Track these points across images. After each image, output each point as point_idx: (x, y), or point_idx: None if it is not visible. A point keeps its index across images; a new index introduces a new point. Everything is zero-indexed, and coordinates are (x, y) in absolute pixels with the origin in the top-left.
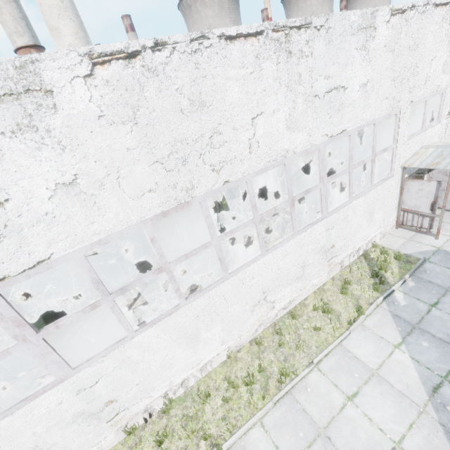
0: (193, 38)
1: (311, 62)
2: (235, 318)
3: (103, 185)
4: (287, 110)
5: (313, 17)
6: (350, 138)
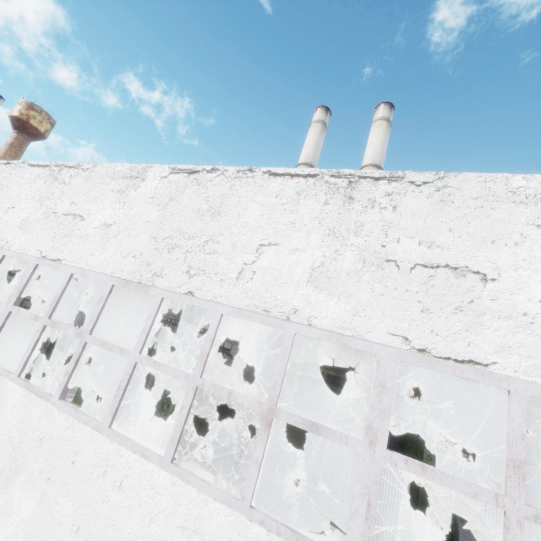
0: (242, 170)
1: (390, 216)
2: (49, 534)
3: (118, 235)
4: (321, 257)
5: (410, 173)
6: (510, 399)
